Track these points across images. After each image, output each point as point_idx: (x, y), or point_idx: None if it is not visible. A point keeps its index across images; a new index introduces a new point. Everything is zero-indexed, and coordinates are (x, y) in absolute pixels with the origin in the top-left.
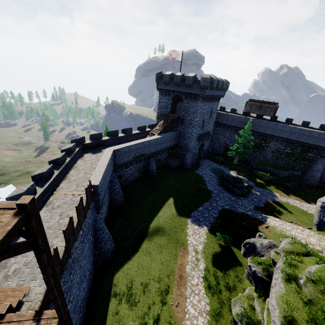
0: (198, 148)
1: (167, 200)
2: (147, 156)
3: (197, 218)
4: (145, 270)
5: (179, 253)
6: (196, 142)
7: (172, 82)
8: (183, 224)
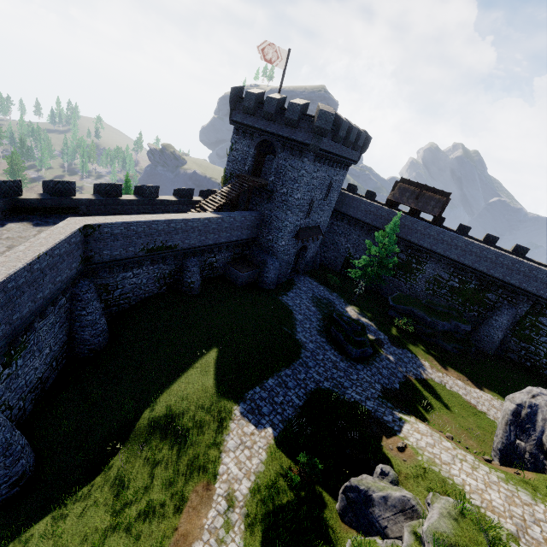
0: (295, 253)
1: (203, 353)
2: (180, 251)
3: (257, 404)
4: (86, 546)
5: (190, 499)
6: (292, 241)
7: (260, 110)
8: (222, 417)
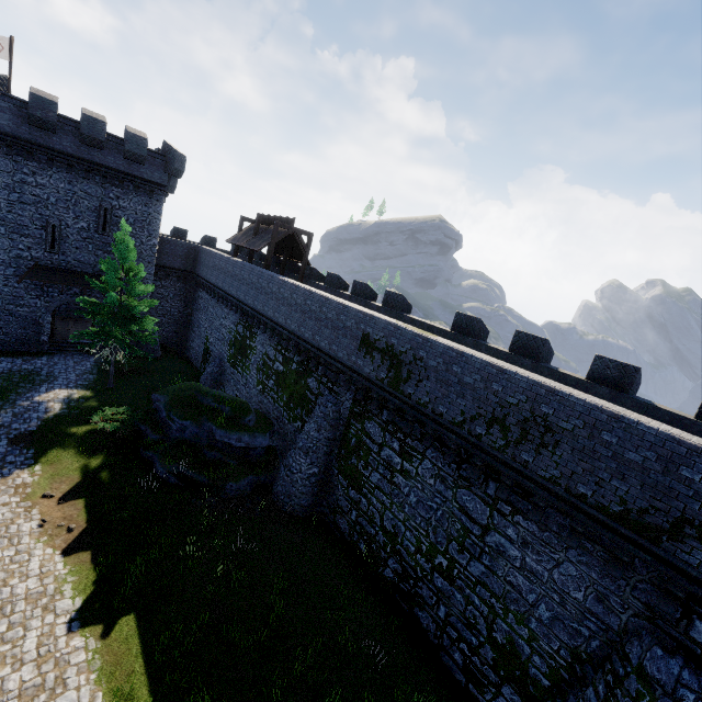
0: (51, 310)
1: None
2: None
3: None
4: None
5: None
6: (25, 283)
7: None
8: None
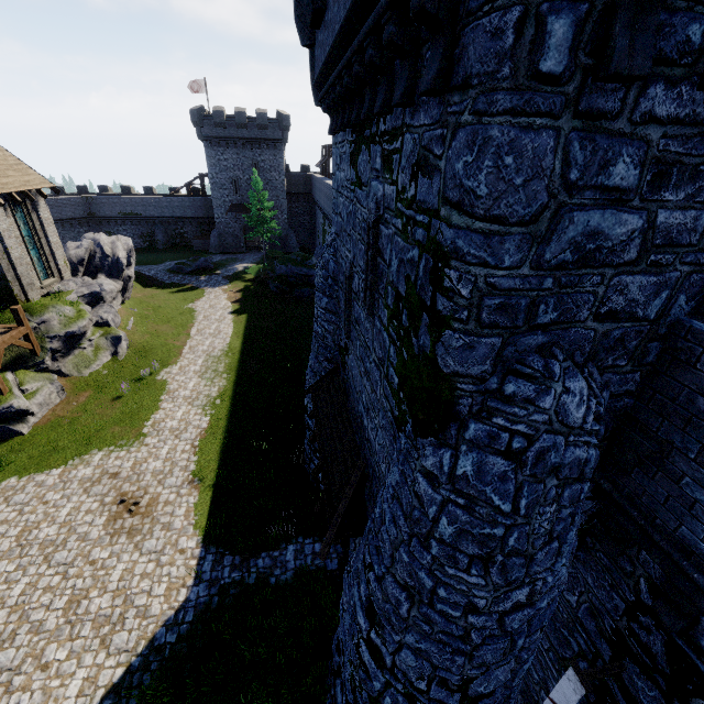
0: (242, 228)
1: None
2: (146, 219)
3: None
4: None
5: None
6: (229, 215)
7: None
8: None
